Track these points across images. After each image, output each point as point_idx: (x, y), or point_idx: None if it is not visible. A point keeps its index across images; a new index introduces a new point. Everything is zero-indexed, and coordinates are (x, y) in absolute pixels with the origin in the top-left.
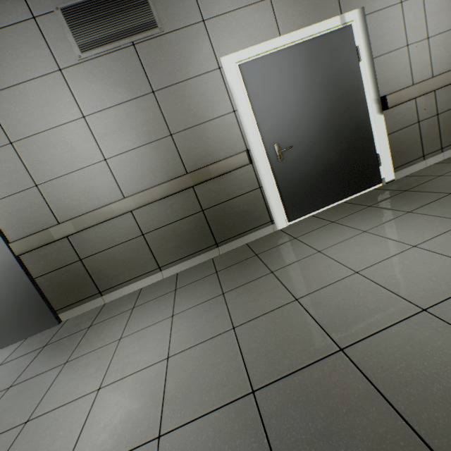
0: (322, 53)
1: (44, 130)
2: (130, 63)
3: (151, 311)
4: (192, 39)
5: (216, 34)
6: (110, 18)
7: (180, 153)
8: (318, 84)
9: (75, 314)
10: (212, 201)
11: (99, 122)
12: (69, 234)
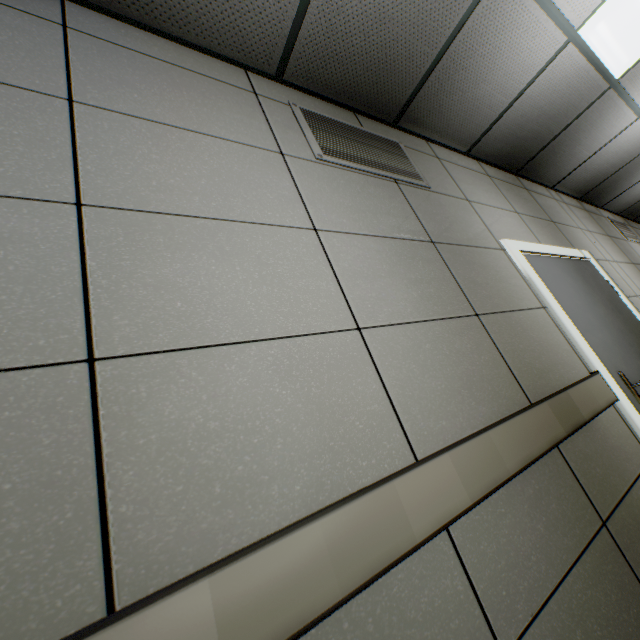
0: (586, 275)
1: (209, 217)
2: (394, 196)
3: None
4: (461, 209)
5: (484, 217)
6: (366, 147)
7: (502, 353)
8: (603, 304)
9: None
10: (604, 489)
11: (344, 248)
12: None
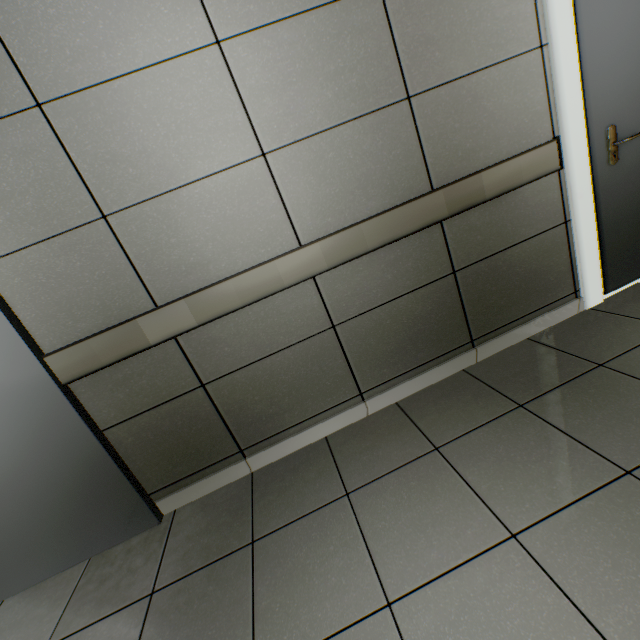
0: None
1: (121, 74)
2: None
3: (417, 512)
4: None
5: None
6: None
7: (423, 142)
8: None
9: (190, 499)
10: (473, 251)
11: (251, 57)
12: (181, 330)
